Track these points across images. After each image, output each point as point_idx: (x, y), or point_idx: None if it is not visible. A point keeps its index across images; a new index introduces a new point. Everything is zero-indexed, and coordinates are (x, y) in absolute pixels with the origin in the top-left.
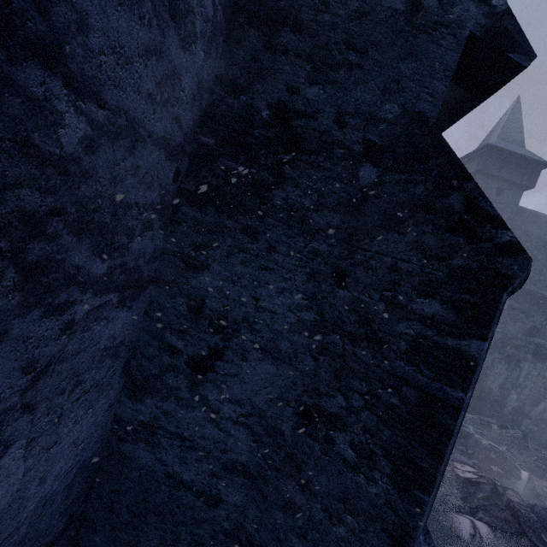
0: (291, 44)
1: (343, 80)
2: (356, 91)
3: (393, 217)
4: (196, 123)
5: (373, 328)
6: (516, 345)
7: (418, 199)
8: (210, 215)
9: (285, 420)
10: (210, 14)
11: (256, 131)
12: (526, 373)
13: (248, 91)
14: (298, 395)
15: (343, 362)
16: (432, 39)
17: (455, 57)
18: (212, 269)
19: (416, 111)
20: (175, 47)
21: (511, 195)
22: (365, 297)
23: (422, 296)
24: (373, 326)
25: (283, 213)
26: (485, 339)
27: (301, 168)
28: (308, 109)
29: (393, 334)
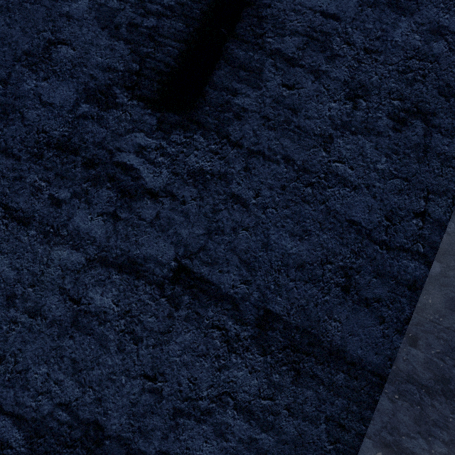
0: None
1: None
2: None
3: None
4: None
5: (449, 387)
6: None
7: None
8: None
9: (365, 449)
10: None
11: None
12: None
13: None
14: (377, 430)
15: (421, 410)
16: None
17: None
18: None
19: None
20: None
21: None
22: (438, 360)
23: None
24: (449, 385)
25: None
26: None
27: None
28: None
29: None
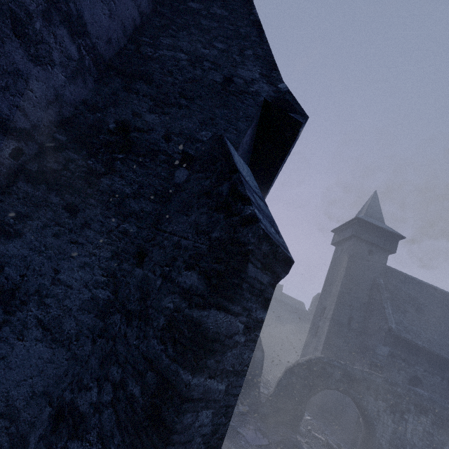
0: (143, 89)
1: (174, 113)
2: (183, 121)
3: (187, 204)
4: (53, 123)
5: (146, 304)
6: (397, 393)
7: (205, 189)
8: (41, 191)
9: (38, 425)
10: (75, 56)
11: (102, 136)
12: (412, 426)
13: (103, 111)
14: (63, 389)
15: (113, 345)
16: (238, 99)
17: (253, 111)
18: (24, 238)
19: (219, 134)
20: (21, 56)
21: (380, 256)
22: (151, 274)
23: (188, 268)
24: (147, 302)
25: (105, 196)
26: (221, 308)
27: (129, 165)
28: (145, 127)
29: (158, 309)
